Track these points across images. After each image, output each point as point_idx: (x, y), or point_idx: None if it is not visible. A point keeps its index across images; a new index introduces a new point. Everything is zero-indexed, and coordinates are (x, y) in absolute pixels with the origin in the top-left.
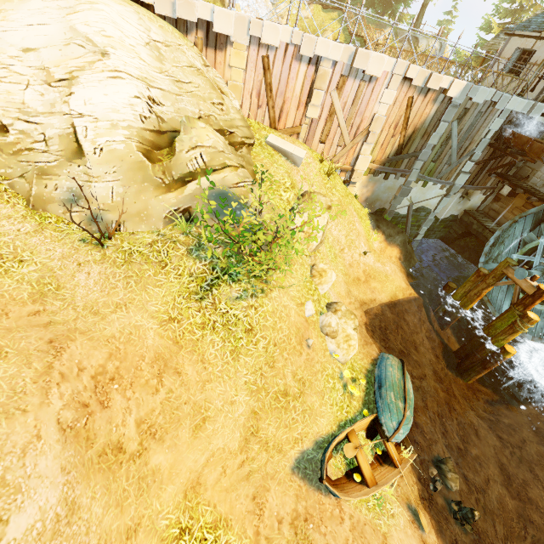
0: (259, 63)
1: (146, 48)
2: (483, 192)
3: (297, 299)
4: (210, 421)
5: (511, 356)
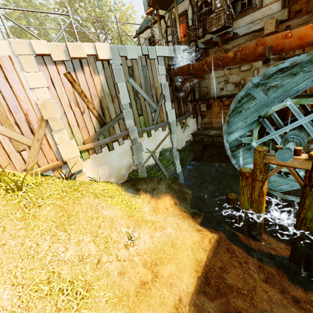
0: None
1: None
2: (192, 117)
3: None
4: None
5: None
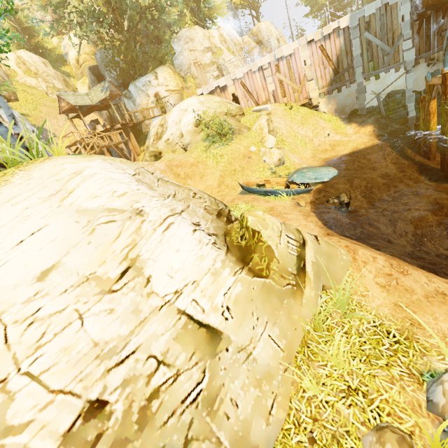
0: (240, 86)
1: (198, 104)
2: None
3: (245, 146)
4: (205, 176)
5: None
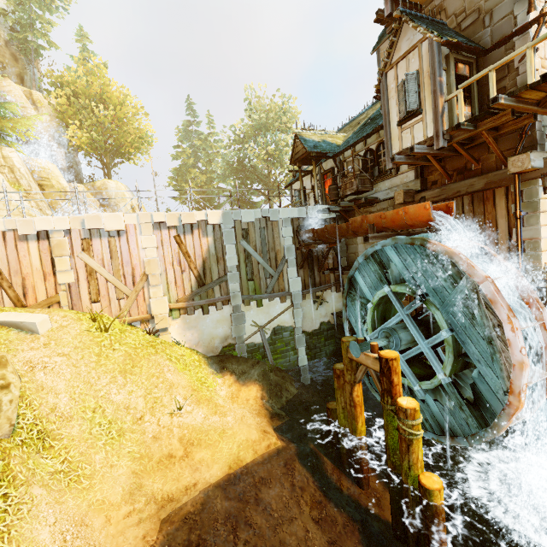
0: None
1: None
2: (334, 290)
3: None
4: None
5: (439, 496)
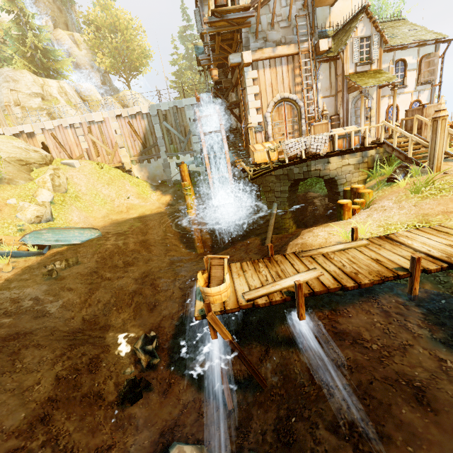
0: (51, 137)
1: None
2: None
3: (5, 197)
4: None
5: (191, 214)
